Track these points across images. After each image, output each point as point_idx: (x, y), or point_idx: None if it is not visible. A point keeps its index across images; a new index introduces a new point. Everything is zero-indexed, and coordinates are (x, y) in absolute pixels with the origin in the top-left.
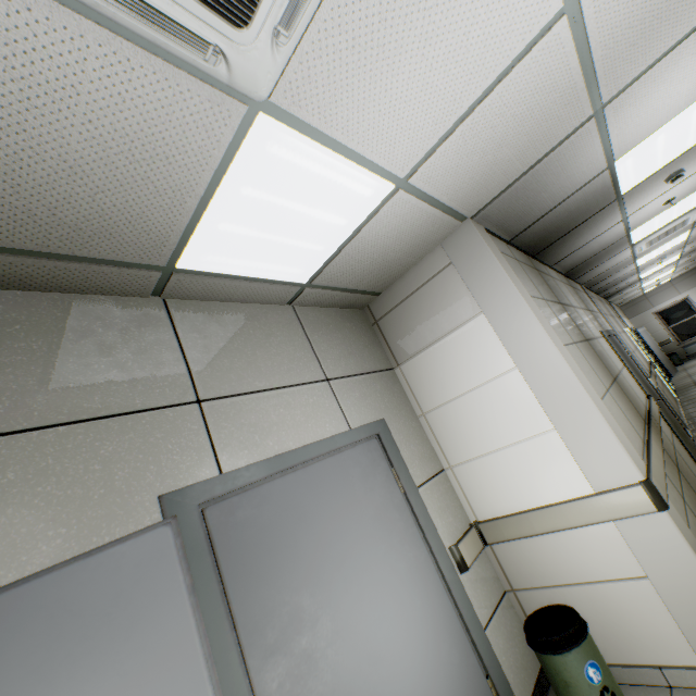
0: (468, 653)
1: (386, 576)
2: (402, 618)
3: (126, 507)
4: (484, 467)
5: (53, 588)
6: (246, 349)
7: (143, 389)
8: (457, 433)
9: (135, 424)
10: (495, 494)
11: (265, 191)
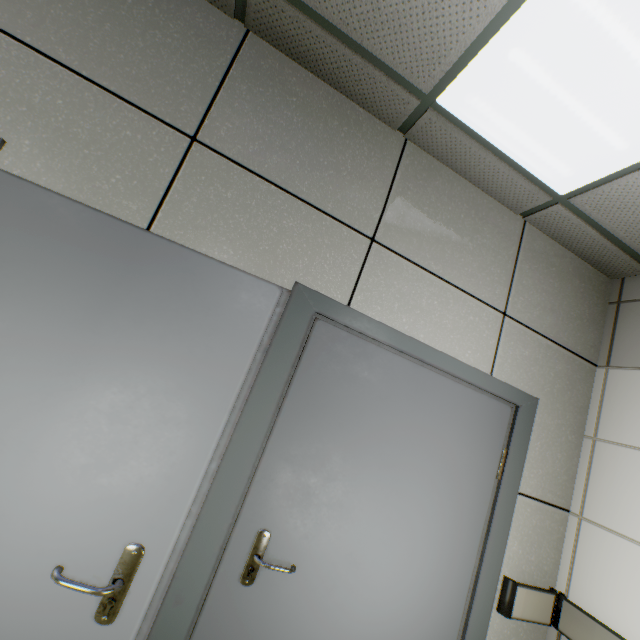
0: None
1: (416, 520)
2: (403, 566)
3: (272, 271)
4: (635, 559)
5: (195, 265)
6: (444, 227)
7: (339, 199)
8: (627, 492)
9: (316, 220)
10: (622, 599)
11: (606, 4)
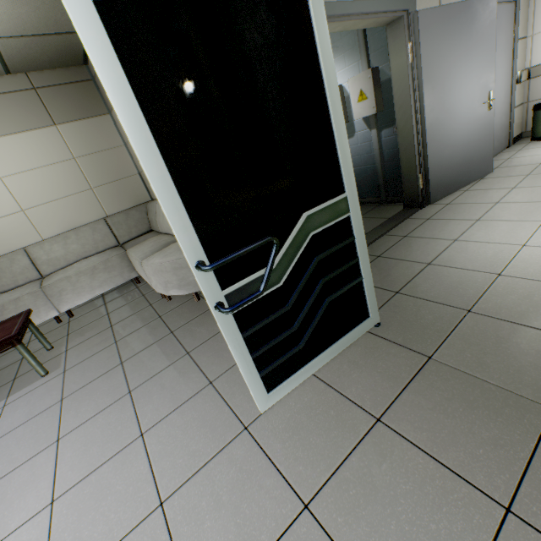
0: (508, 110)
1: (500, 68)
2: (500, 85)
3: None
4: None
5: (478, 3)
6: None
7: None
8: None
9: None
10: None
11: None
